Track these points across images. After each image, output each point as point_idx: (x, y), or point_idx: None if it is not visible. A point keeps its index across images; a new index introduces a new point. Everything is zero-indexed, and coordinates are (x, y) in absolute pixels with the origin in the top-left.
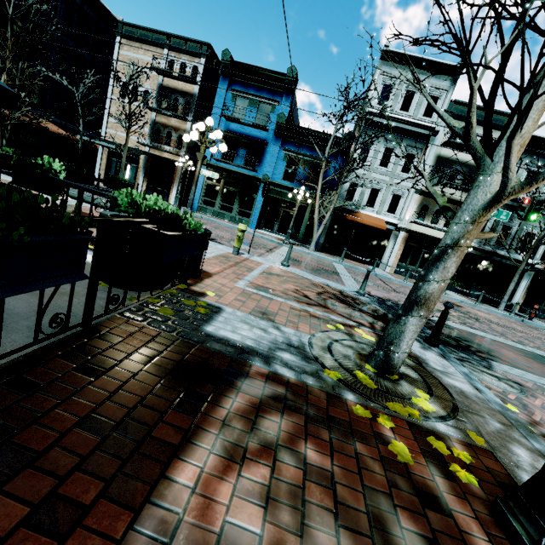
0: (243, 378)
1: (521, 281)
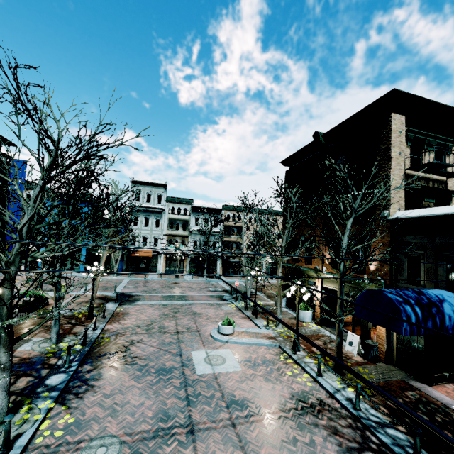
0: None
1: (217, 262)
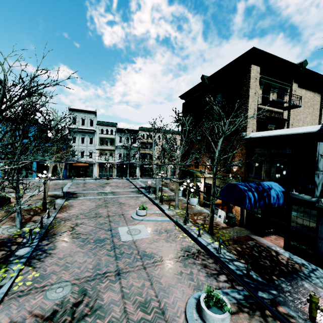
0: None
1: (136, 168)
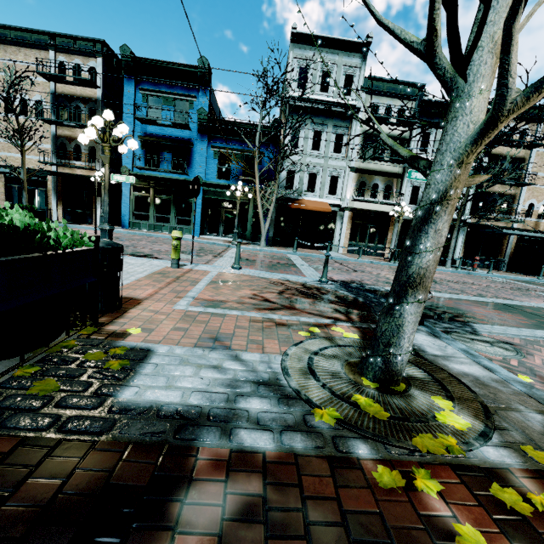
0: (184, 487)
1: (458, 237)
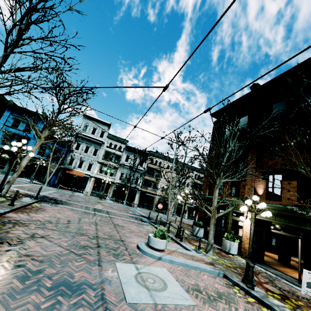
0: None
1: (136, 195)
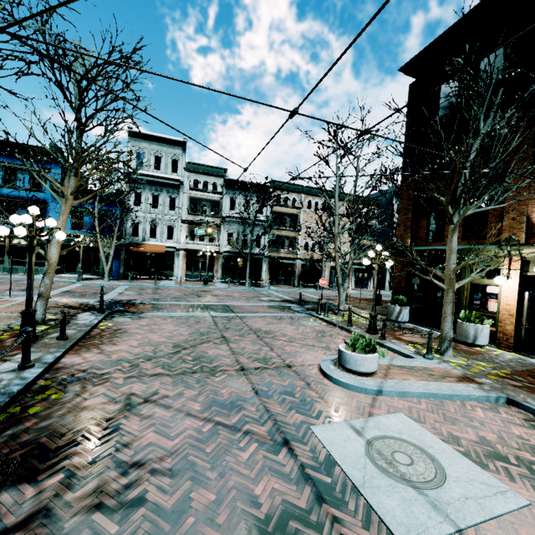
0: None
1: (263, 265)
